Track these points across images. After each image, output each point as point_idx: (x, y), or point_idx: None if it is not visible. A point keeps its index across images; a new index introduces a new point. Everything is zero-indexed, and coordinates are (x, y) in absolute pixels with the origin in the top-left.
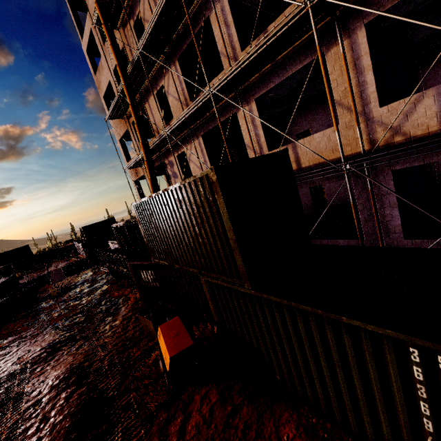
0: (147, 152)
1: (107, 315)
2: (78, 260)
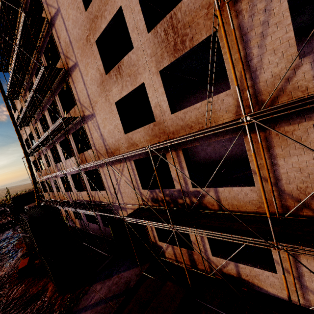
0: (35, 185)
1: (11, 258)
2: (6, 221)
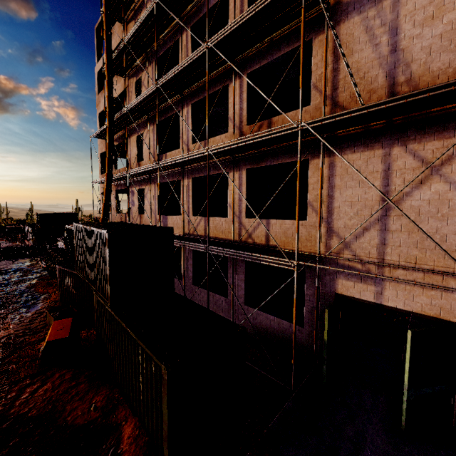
0: (108, 182)
1: (23, 306)
2: (22, 246)
